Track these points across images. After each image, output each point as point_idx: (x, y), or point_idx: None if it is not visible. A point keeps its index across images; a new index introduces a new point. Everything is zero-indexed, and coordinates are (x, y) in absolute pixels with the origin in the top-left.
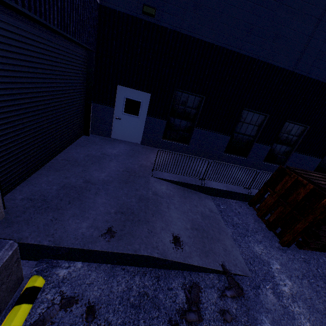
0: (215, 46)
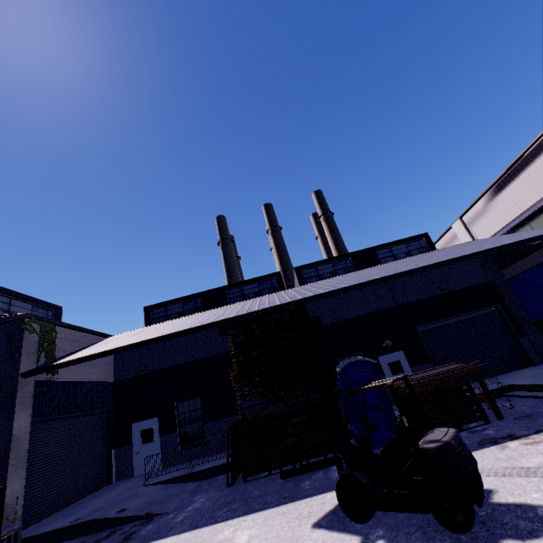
0: (191, 361)
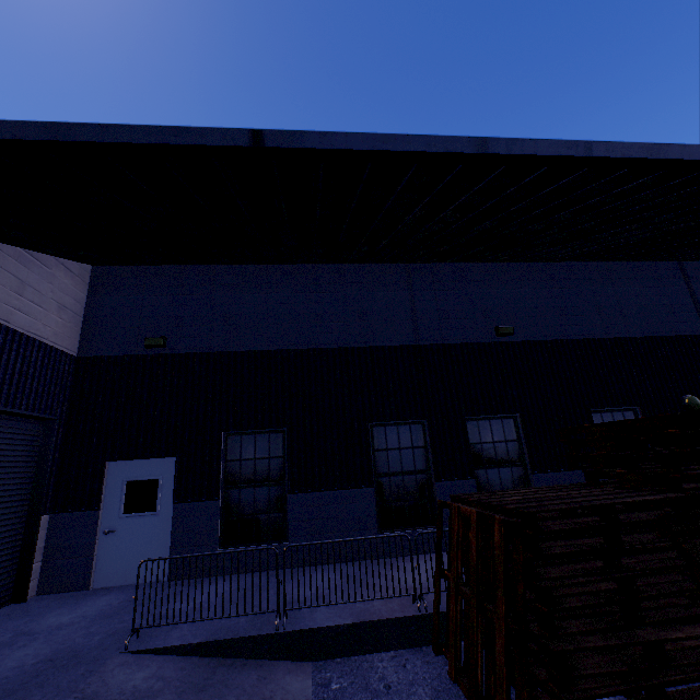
0: (274, 352)
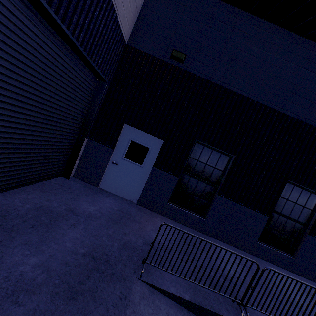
0: (251, 101)
